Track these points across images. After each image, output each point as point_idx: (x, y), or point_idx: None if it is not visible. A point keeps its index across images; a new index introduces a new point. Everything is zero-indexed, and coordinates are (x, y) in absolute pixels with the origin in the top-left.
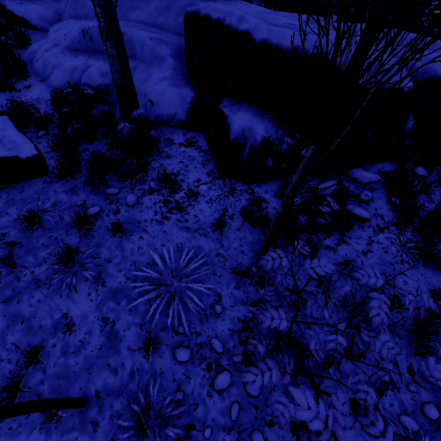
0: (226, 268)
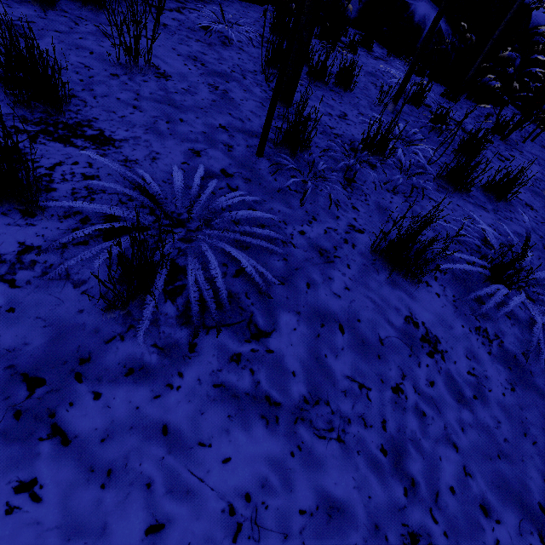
0: (435, 93)
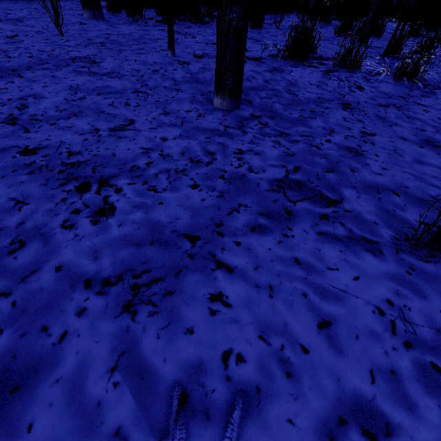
0: None
